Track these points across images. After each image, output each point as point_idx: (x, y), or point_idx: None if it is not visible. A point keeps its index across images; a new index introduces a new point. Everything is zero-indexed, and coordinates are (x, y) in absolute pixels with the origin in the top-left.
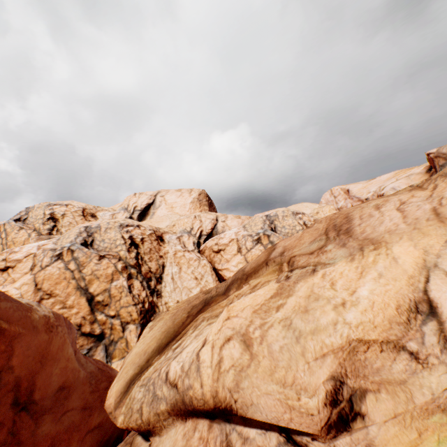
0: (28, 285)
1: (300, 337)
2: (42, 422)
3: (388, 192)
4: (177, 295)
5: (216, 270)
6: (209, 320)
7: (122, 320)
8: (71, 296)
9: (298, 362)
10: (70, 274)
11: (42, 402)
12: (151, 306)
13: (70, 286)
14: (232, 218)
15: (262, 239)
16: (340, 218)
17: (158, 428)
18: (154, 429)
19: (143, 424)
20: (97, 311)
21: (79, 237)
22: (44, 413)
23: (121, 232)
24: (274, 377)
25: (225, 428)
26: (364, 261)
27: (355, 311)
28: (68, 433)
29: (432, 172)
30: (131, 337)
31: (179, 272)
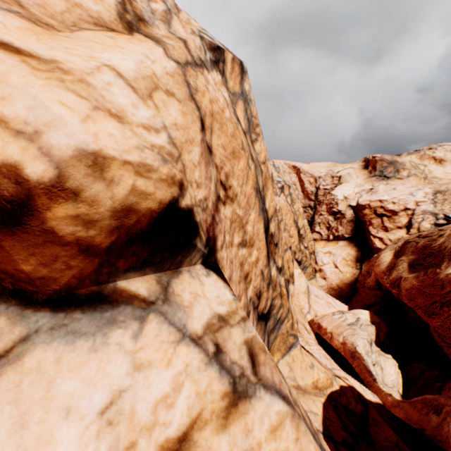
0: (179, 104)
1: None
2: None
3: (346, 175)
4: None
5: None
6: None
7: (285, 276)
8: (250, 210)
9: None
10: (244, 139)
11: None
12: None
13: (249, 179)
14: None
15: (285, 189)
16: None
17: None
18: None
19: None
20: (271, 259)
21: None
22: None
23: None
24: None
25: None
26: None
27: None
28: None
29: (370, 170)
30: (293, 307)
31: None
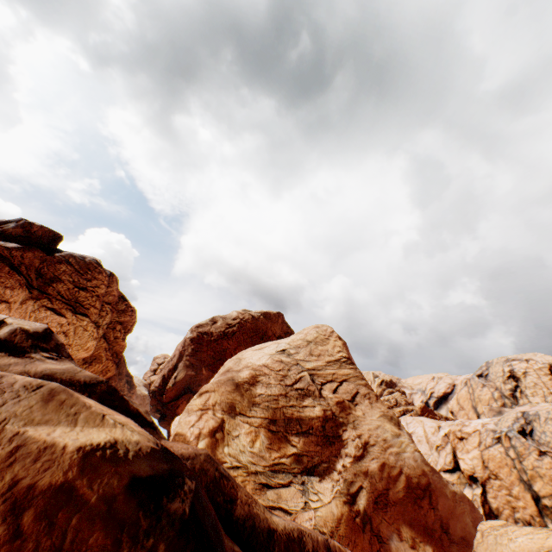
0: (477, 459)
1: (496, 543)
2: (452, 545)
3: None
4: None
5: None
6: None
7: None
8: (514, 485)
9: (493, 551)
10: (510, 461)
11: (452, 536)
12: None
13: (512, 474)
14: None
15: None
16: None
17: None
18: None
19: None
20: (545, 516)
21: (515, 422)
22: (453, 541)
23: None
24: (486, 551)
25: None
26: (535, 530)
27: (512, 544)
28: None
29: None
30: None
31: None
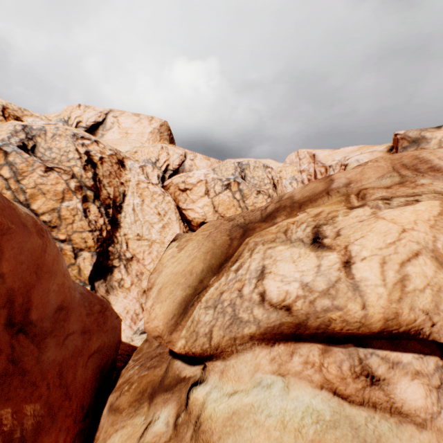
0: None
1: None
2: (46, 348)
3: (352, 163)
4: (137, 228)
5: (180, 209)
6: (266, 244)
7: (74, 246)
8: None
9: None
10: (3, 182)
11: (41, 324)
12: (109, 235)
13: None
14: (201, 158)
15: (232, 186)
16: (407, 159)
17: (228, 353)
18: (219, 354)
19: (209, 349)
20: None
21: (14, 136)
22: (45, 336)
23: (75, 143)
24: None
25: (356, 353)
26: None
27: None
28: (73, 359)
29: (393, 152)
30: (85, 265)
31: (141, 205)
